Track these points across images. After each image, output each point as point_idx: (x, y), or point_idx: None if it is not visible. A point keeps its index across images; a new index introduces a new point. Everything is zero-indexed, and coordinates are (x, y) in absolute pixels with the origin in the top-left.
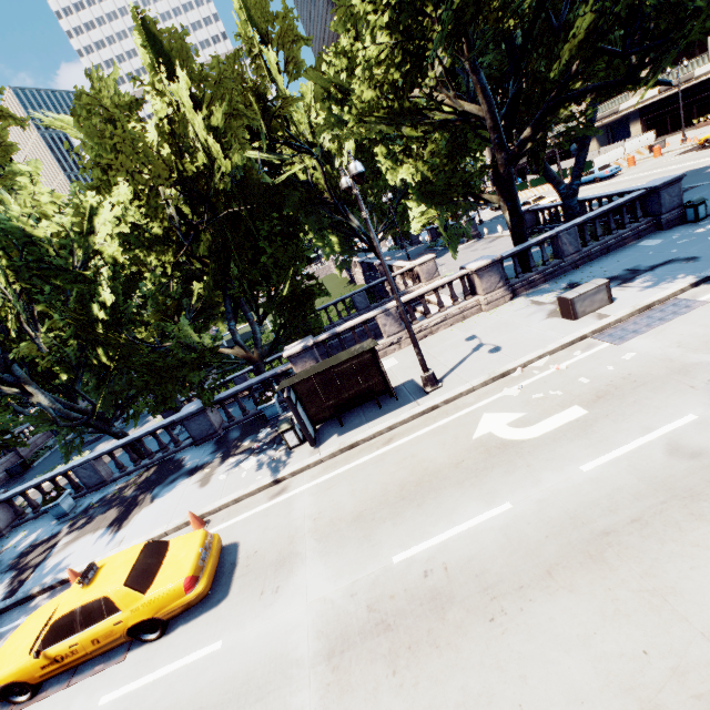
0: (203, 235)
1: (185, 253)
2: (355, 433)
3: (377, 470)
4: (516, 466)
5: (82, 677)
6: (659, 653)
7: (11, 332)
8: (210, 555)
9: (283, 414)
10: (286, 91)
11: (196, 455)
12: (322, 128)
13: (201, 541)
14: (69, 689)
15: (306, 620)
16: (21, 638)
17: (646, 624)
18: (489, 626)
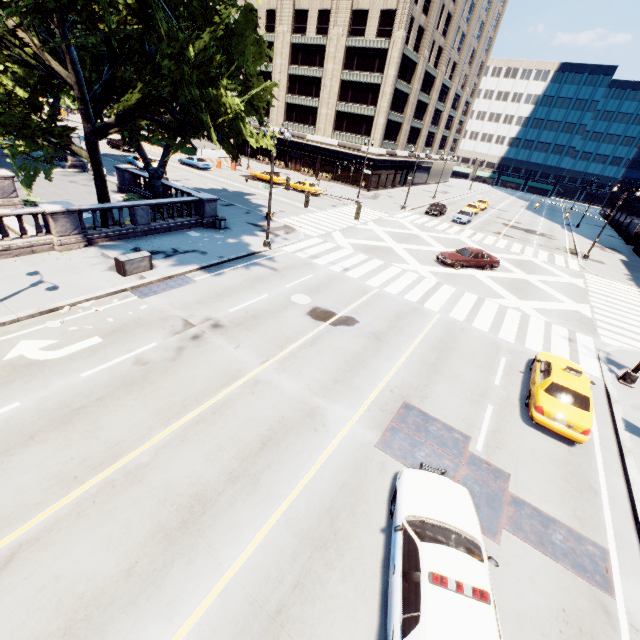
0: None
1: None
2: None
3: None
4: (35, 378)
5: None
6: (79, 456)
7: None
8: None
9: None
10: None
11: None
12: None
13: None
14: None
15: None
16: None
17: (79, 446)
18: None
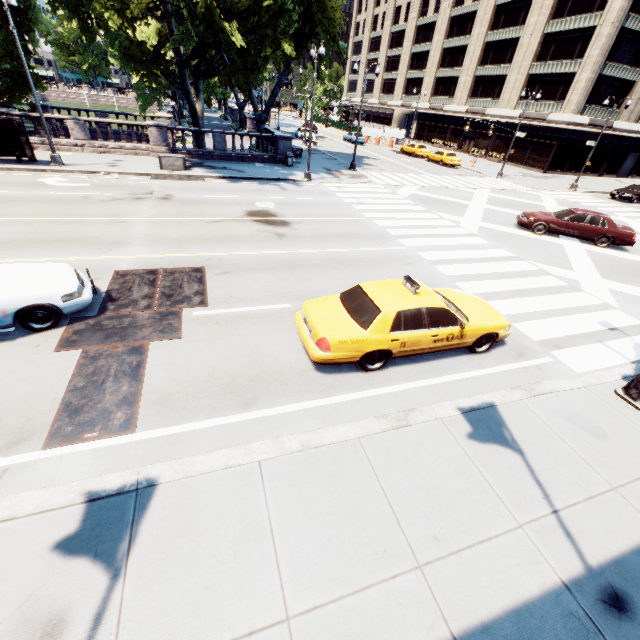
0: None
1: None
2: None
3: None
4: (32, 188)
5: None
6: None
7: None
8: None
9: None
10: None
11: None
12: None
13: None
14: None
15: None
16: None
17: None
18: None
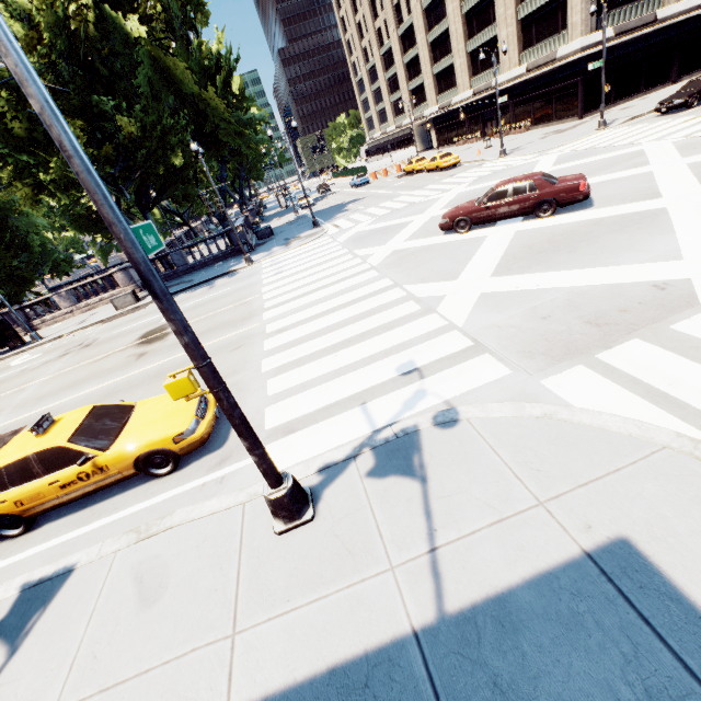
0: None
1: None
2: None
3: None
4: None
5: None
6: None
7: None
8: None
9: None
10: None
11: None
12: None
13: None
14: None
15: None
16: None
17: None
18: None
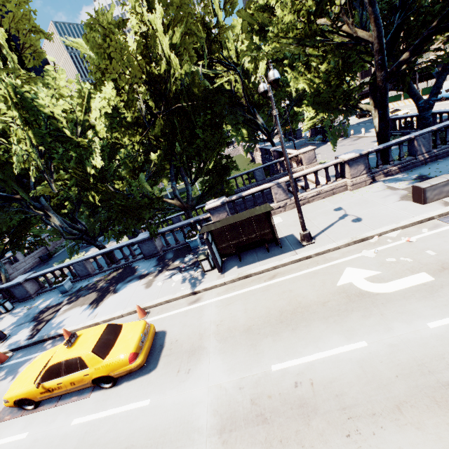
0: (159, 122)
1: (147, 133)
2: (249, 267)
3: (263, 297)
4: (371, 313)
5: (64, 402)
6: None
7: (32, 178)
8: (147, 339)
9: (201, 246)
10: (223, 23)
11: (145, 266)
12: (244, 52)
13: (142, 329)
14: (56, 408)
15: (207, 399)
16: (31, 371)
17: None
18: (346, 440)
